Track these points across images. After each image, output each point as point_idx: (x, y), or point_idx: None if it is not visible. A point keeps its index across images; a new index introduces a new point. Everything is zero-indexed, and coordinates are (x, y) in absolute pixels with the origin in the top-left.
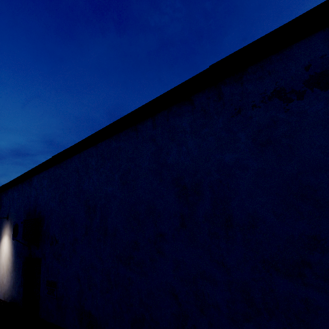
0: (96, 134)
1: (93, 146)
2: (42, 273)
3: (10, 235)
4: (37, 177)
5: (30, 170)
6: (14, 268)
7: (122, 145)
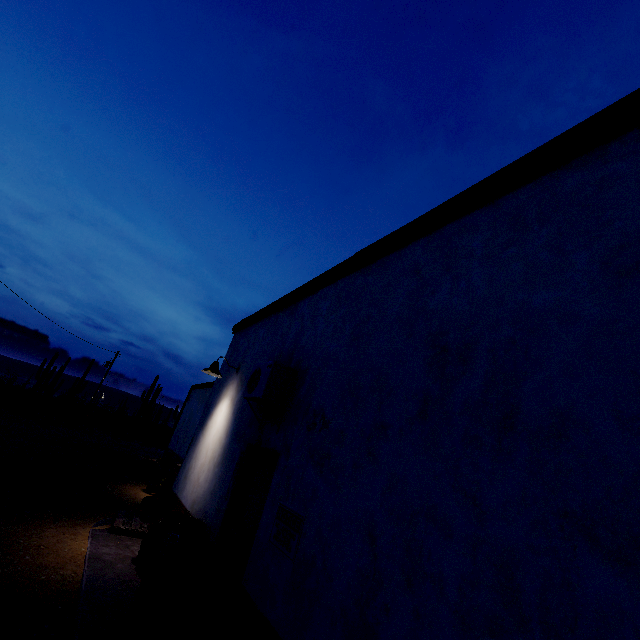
0: (503, 172)
1: (482, 206)
2: (274, 486)
3: (234, 398)
4: (310, 298)
5: (300, 287)
6: (224, 458)
7: (620, 168)
